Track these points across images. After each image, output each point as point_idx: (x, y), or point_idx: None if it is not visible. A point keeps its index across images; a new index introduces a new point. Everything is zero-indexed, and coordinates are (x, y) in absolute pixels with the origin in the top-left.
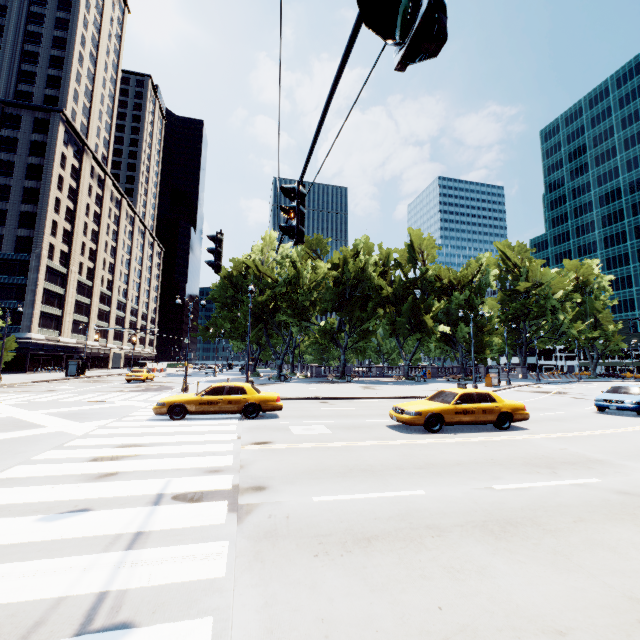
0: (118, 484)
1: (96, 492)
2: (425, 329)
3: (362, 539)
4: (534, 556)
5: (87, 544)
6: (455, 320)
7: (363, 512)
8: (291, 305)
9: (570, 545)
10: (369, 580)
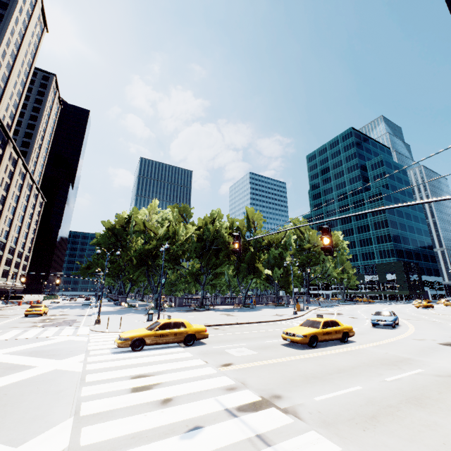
0: (187, 406)
1: (183, 414)
2: (257, 272)
3: (371, 418)
4: (445, 413)
5: (240, 447)
6: (272, 266)
7: (350, 403)
8: (169, 253)
9: (450, 405)
10: (402, 437)
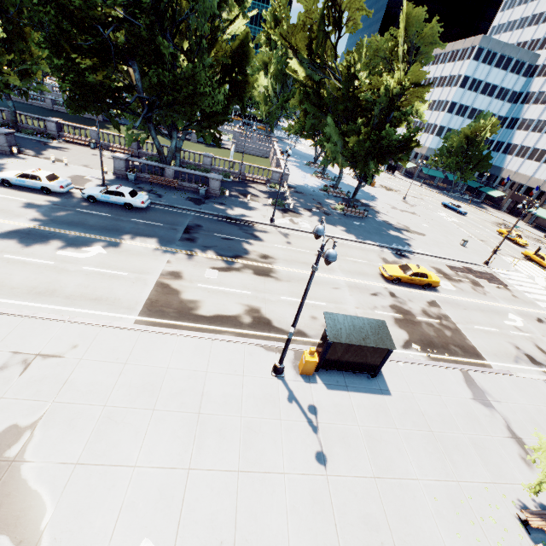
0: None
1: None
2: None
3: None
4: None
5: None
6: None
7: None
8: None
9: None
10: None
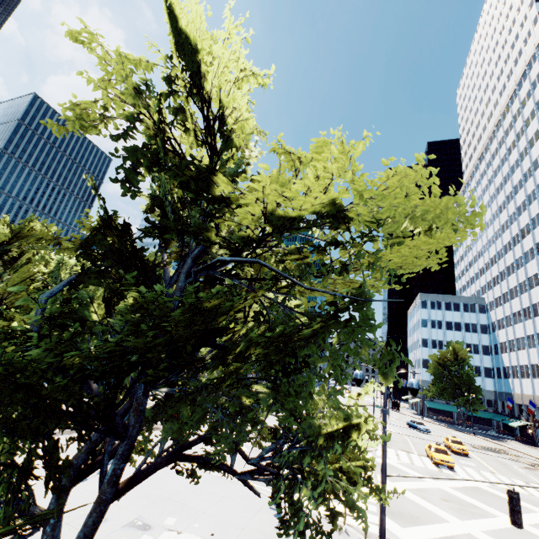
0: None
1: None
2: None
3: None
4: None
5: None
6: None
7: None
8: None
9: None
10: None
